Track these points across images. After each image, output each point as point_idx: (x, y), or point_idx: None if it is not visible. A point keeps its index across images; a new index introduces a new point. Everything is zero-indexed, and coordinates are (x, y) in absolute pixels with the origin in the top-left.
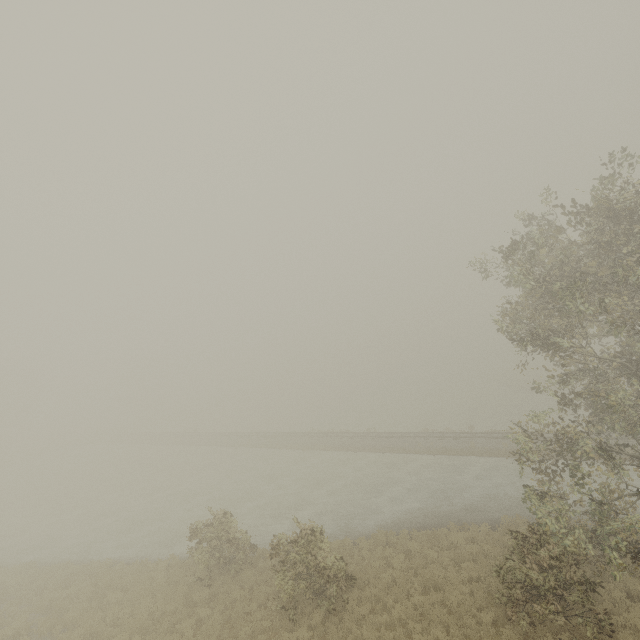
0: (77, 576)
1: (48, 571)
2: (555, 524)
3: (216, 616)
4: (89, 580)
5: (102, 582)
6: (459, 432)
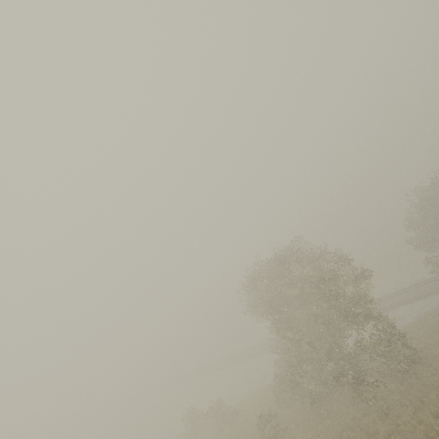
0: None
1: None
2: (279, 370)
3: None
4: None
5: None
6: None
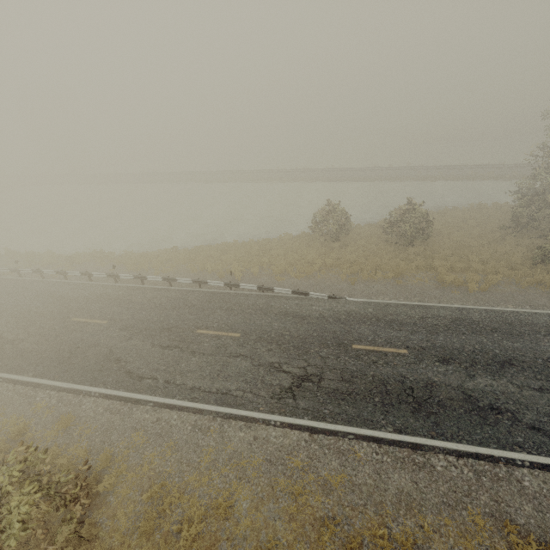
0: (229, 248)
1: (198, 249)
2: None
3: (360, 250)
4: (237, 250)
5: (260, 247)
6: (403, 167)
